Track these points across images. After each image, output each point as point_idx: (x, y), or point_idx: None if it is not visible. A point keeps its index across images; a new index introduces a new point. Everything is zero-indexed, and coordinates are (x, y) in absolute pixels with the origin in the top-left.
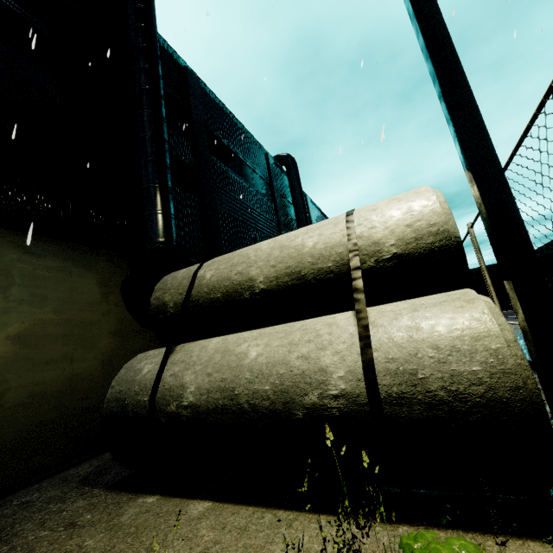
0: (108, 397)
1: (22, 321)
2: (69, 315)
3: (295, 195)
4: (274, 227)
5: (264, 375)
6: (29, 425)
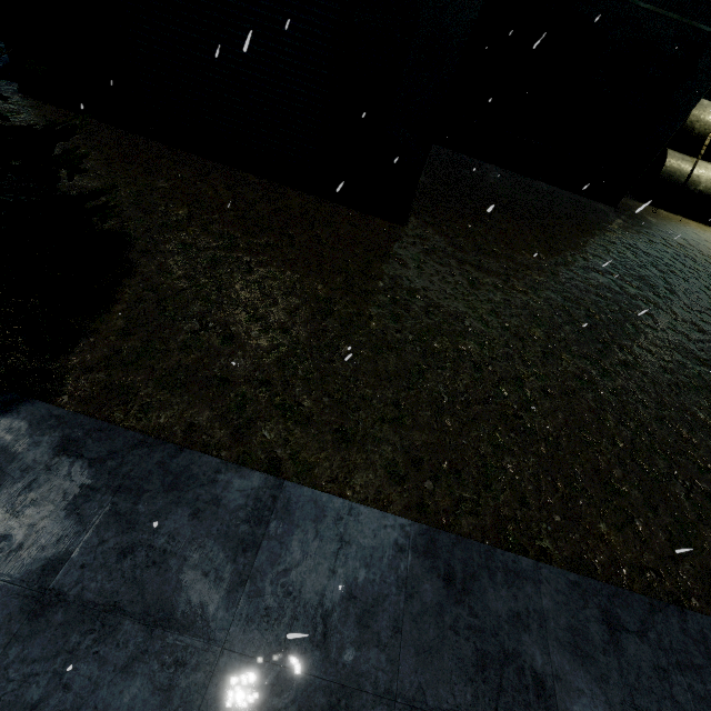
0: (663, 171)
1: None
2: None
3: None
4: None
5: None
6: None
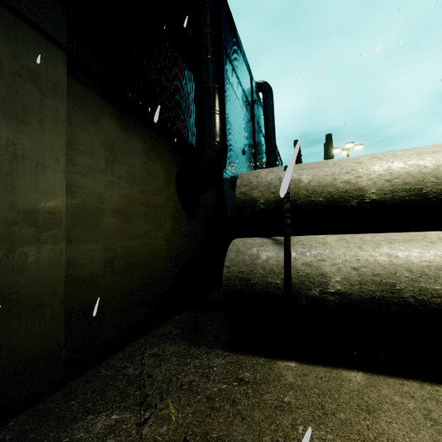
0: (226, 275)
1: (121, 197)
2: (148, 197)
3: (269, 121)
4: (251, 146)
5: (430, 276)
6: (128, 289)
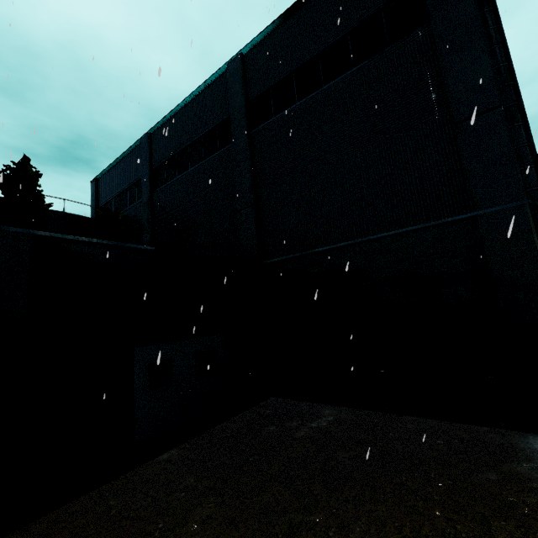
0: None
1: None
2: None
3: None
4: None
5: None
6: None
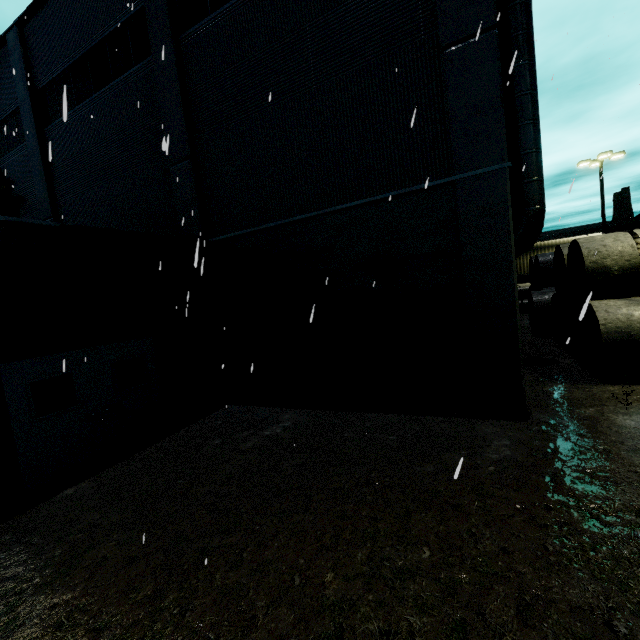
0: (604, 331)
1: None
2: None
3: None
4: None
5: None
6: None
